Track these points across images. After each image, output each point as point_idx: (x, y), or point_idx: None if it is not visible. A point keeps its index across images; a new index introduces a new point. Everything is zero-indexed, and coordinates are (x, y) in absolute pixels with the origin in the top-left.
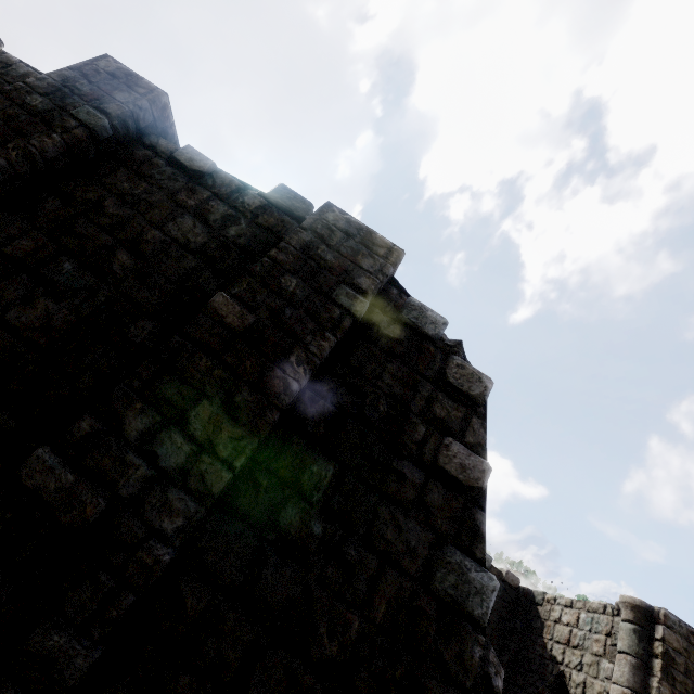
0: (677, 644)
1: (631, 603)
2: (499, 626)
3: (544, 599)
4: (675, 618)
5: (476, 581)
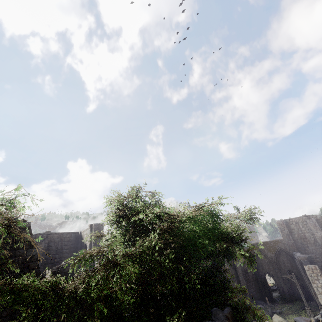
0: (96, 227)
1: (90, 225)
2: (75, 243)
3: (83, 231)
4: (96, 224)
5: (34, 250)
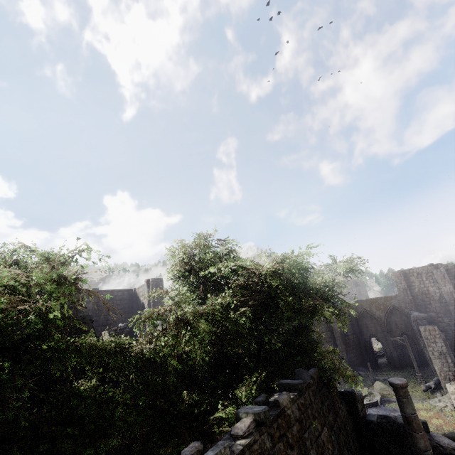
0: (154, 284)
1: (146, 281)
2: (130, 302)
3: (138, 288)
4: (153, 279)
5: (86, 311)
